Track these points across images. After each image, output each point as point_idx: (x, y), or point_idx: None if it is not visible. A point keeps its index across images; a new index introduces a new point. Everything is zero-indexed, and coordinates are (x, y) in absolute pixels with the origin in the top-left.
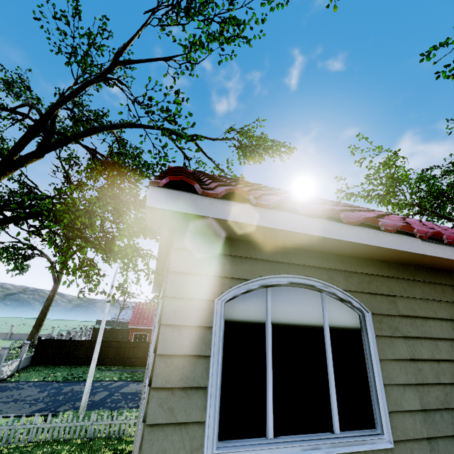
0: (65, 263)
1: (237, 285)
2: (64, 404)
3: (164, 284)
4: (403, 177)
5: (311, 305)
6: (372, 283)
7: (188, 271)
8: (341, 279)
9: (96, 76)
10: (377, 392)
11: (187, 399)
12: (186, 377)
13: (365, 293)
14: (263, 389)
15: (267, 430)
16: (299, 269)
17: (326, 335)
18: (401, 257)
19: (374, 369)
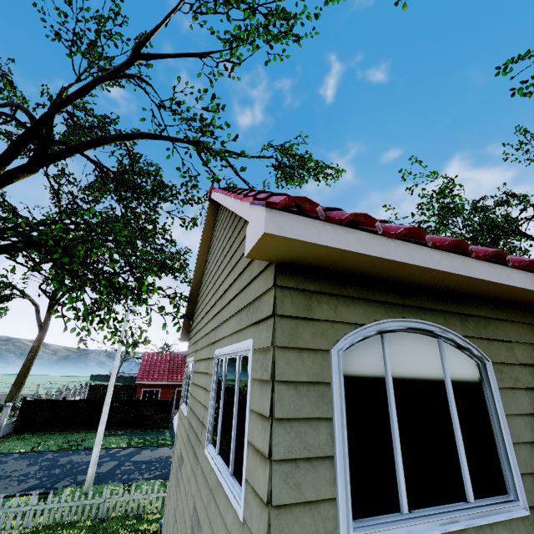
0: (54, 306)
1: (353, 331)
2: (62, 479)
3: (257, 330)
4: (459, 208)
5: (429, 354)
6: (488, 327)
7: (297, 314)
8: (457, 322)
9: (109, 72)
10: (507, 453)
11: (314, 471)
12: (310, 444)
13: (482, 339)
14: (391, 455)
15: (401, 504)
16: (414, 311)
17: (449, 388)
18: (522, 297)
19: (501, 427)
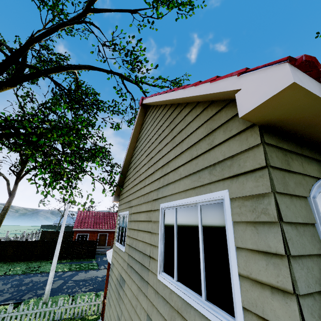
0: (19, 180)
1: (317, 183)
2: (27, 293)
3: (234, 182)
4: None
5: None
6: None
7: (283, 167)
8: None
9: (69, 20)
10: None
11: None
12: (318, 278)
13: None
14: None
15: None
16: None
17: None
18: None
19: None
